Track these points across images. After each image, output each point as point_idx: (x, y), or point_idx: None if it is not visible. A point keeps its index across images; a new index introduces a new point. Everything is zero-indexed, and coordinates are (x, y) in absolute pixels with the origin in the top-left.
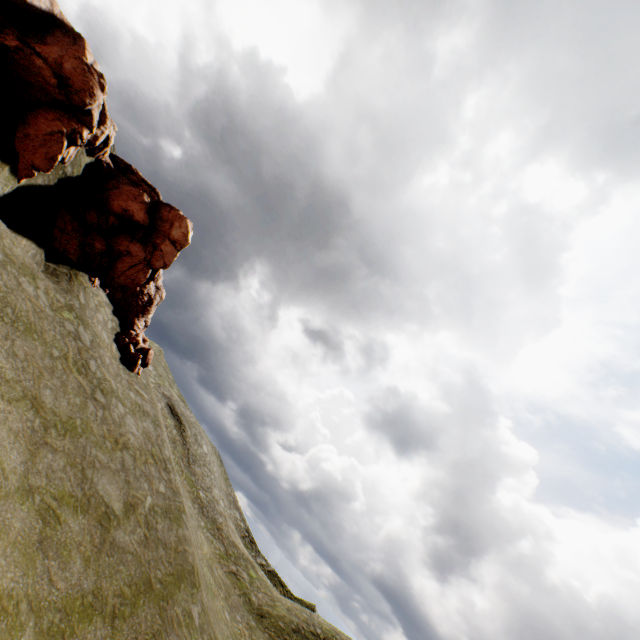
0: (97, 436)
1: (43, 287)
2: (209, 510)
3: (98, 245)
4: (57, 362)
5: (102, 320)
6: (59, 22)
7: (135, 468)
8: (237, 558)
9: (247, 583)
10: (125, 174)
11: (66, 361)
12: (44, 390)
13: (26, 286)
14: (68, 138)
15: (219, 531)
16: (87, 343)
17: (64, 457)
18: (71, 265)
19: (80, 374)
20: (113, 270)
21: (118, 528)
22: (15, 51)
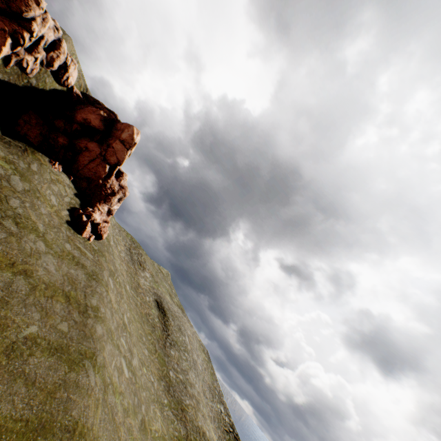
0: None
1: None
2: (176, 390)
3: (61, 140)
4: None
5: (57, 191)
6: None
7: (29, 295)
8: None
9: None
10: (93, 105)
11: None
12: None
13: None
14: (12, 38)
15: (183, 412)
16: (18, 188)
17: None
18: (29, 144)
19: None
20: (77, 163)
21: None
22: None
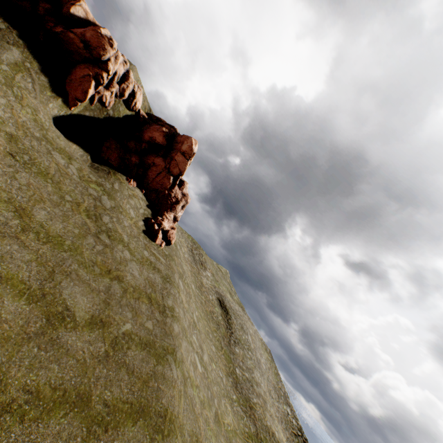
0: (86, 259)
1: (78, 166)
2: (243, 387)
3: (133, 159)
4: (67, 203)
5: (133, 204)
6: (93, 25)
7: (122, 297)
8: None
9: None
10: (156, 123)
11: (77, 206)
12: (39, 210)
13: (58, 158)
14: (95, 80)
15: (251, 410)
16: (107, 206)
17: (34, 255)
18: (111, 167)
19: (89, 218)
20: (147, 178)
21: (71, 331)
22: (60, 34)
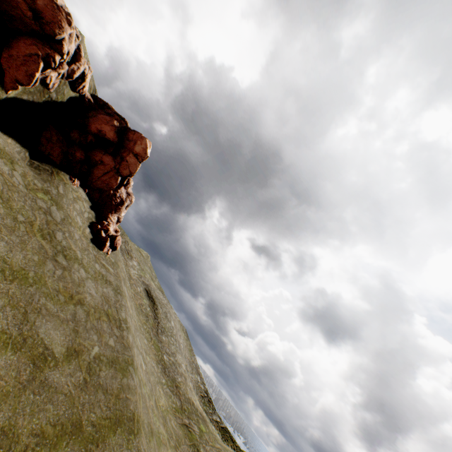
0: (50, 289)
1: (21, 171)
2: (170, 371)
3: (78, 155)
4: (20, 225)
5: (79, 209)
6: None
7: (87, 321)
8: (190, 412)
9: (197, 435)
10: (103, 109)
11: (31, 226)
12: None
13: (1, 164)
14: (44, 61)
15: (177, 388)
16: (57, 219)
17: (6, 298)
18: (54, 165)
19: (44, 239)
20: (91, 175)
21: (54, 369)
22: None
